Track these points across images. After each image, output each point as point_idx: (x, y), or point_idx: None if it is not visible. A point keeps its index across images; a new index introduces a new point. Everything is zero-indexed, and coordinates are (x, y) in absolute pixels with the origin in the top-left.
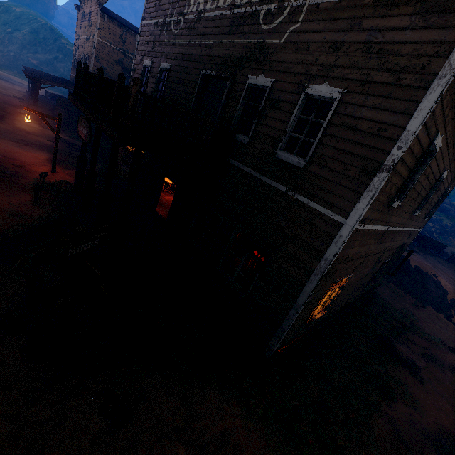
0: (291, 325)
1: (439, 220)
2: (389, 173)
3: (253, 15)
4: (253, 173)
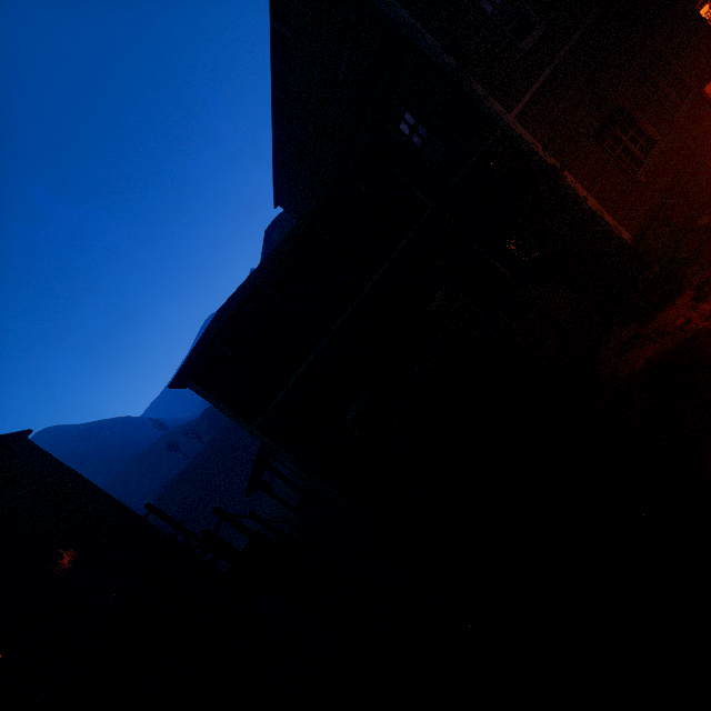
0: None
1: None
2: None
3: None
4: None
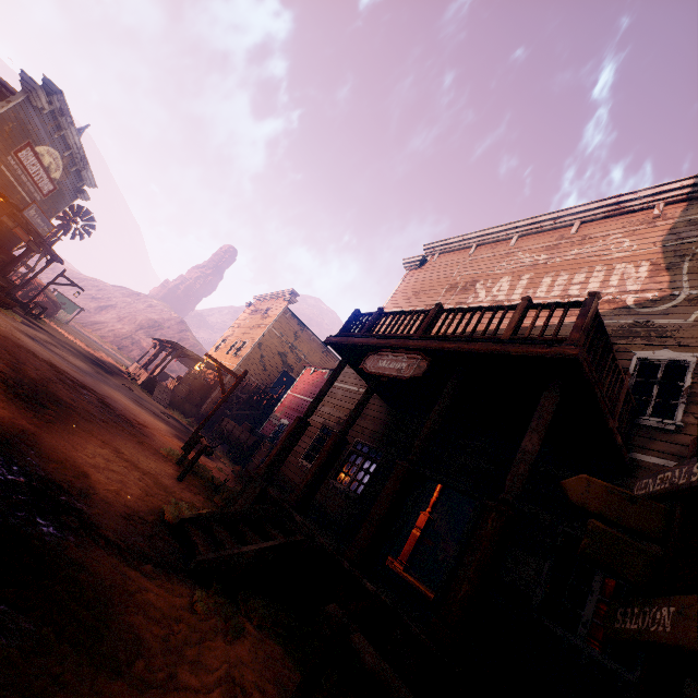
0: None
1: None
2: None
3: (612, 301)
4: None
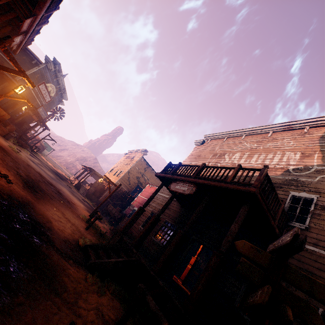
0: None
1: None
2: None
3: (283, 168)
4: (324, 253)
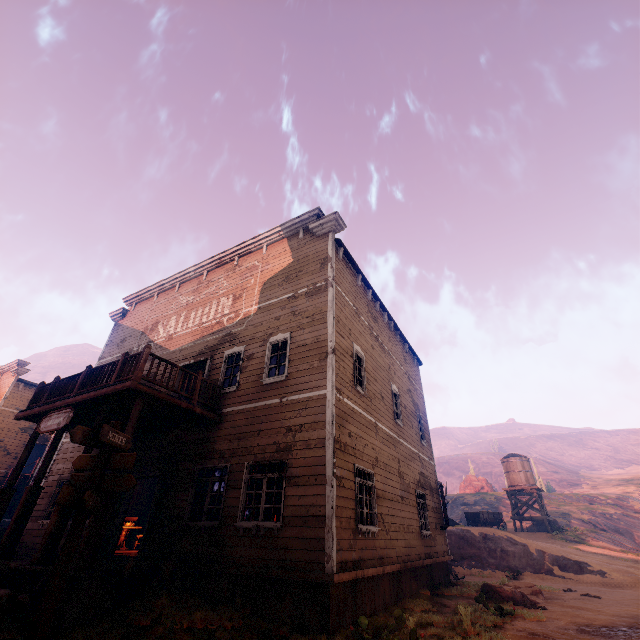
0: (334, 508)
1: (481, 499)
2: (334, 355)
3: (219, 323)
4: (249, 406)
